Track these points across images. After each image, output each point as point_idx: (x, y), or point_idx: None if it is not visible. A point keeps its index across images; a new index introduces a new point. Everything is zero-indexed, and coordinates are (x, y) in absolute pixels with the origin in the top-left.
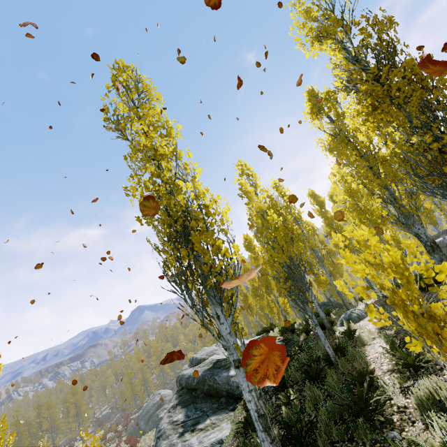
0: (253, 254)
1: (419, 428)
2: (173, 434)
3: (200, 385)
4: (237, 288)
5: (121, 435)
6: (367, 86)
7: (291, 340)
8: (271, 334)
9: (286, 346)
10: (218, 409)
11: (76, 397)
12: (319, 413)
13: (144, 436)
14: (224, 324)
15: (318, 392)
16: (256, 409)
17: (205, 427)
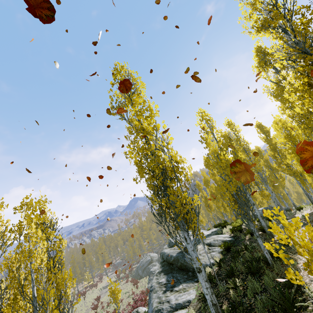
0: (211, 171)
1: None
2: (159, 290)
3: (175, 262)
4: (197, 222)
5: (128, 276)
6: (304, 68)
7: (239, 238)
8: (224, 230)
9: (235, 242)
10: (187, 279)
11: (102, 251)
12: (256, 301)
13: (142, 279)
14: (189, 244)
15: (257, 285)
16: (211, 300)
17: (179, 290)
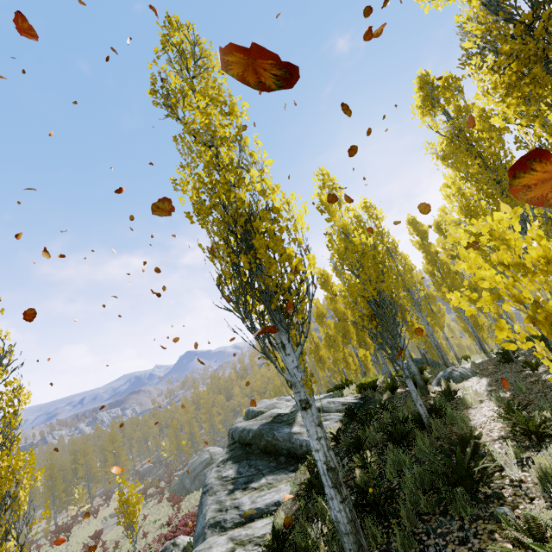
0: (330, 294)
1: (540, 506)
2: (221, 490)
3: (256, 440)
4: (309, 312)
5: (163, 492)
6: (512, 45)
7: (371, 398)
8: (346, 390)
9: (365, 404)
10: (277, 469)
11: (115, 445)
12: (403, 479)
13: (189, 495)
14: (290, 355)
15: (404, 457)
16: (325, 461)
17: (260, 487)
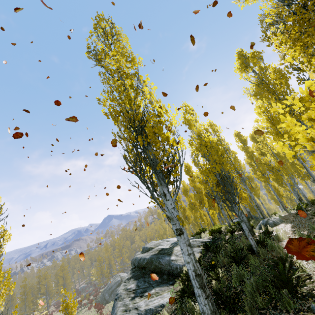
0: (191, 177)
1: None
2: (127, 297)
3: (148, 265)
4: (181, 173)
5: (92, 302)
6: (294, 17)
7: (219, 238)
8: (203, 234)
9: (215, 242)
10: (161, 283)
11: (63, 272)
12: (244, 286)
13: (108, 304)
14: (169, 200)
15: (243, 272)
16: (194, 269)
17: (151, 295)
